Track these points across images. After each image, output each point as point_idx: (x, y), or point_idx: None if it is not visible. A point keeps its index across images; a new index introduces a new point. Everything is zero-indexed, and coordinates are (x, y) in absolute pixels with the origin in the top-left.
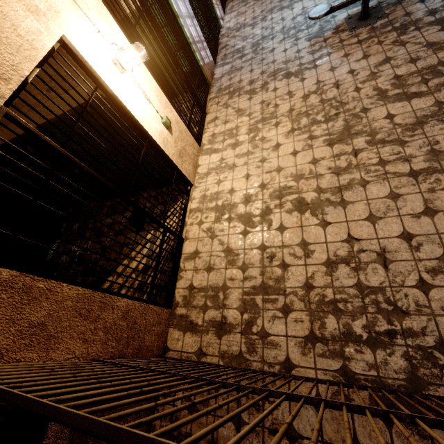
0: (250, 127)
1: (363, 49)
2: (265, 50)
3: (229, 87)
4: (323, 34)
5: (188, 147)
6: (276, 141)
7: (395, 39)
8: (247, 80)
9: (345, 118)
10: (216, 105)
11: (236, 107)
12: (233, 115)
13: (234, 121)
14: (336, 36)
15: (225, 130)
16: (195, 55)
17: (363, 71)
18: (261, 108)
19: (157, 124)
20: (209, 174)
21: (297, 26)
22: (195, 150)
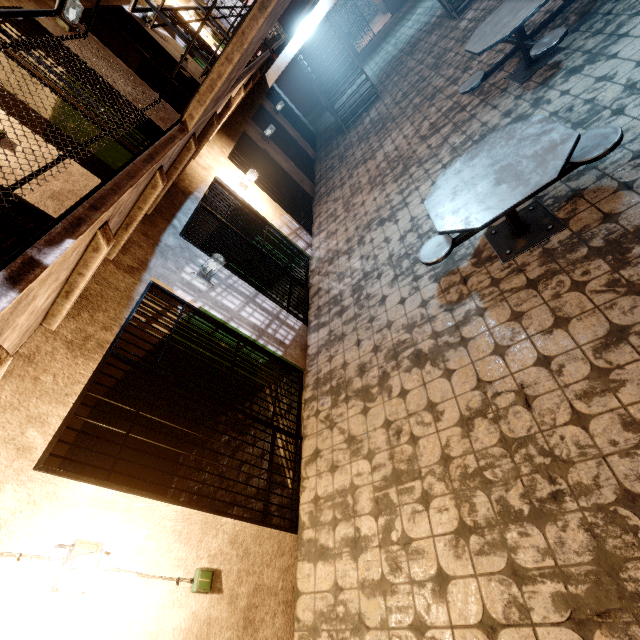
0: (375, 494)
1: (546, 302)
2: (371, 300)
3: (330, 376)
4: (457, 267)
5: (267, 570)
6: (434, 559)
7: (610, 276)
8: (354, 363)
9: (583, 518)
10: (315, 417)
11: (346, 429)
12: (343, 451)
13: (345, 467)
14: (482, 271)
15: (334, 490)
16: (266, 348)
17: (570, 361)
18: (387, 441)
19: (178, 612)
20: (317, 635)
21: (410, 253)
22: (285, 555)
